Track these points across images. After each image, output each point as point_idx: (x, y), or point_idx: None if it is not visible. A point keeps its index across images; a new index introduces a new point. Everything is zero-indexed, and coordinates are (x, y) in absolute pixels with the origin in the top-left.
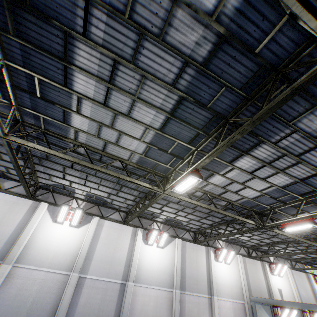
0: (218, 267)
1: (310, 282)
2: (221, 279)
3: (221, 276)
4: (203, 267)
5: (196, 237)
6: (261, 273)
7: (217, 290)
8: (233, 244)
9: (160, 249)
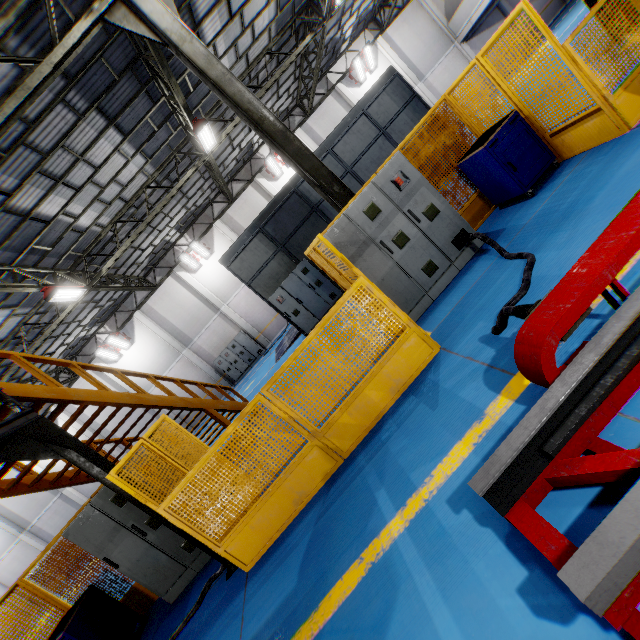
0: (204, 275)
1: (345, 99)
2: (218, 281)
3: (215, 279)
4: (190, 298)
5: (151, 280)
6: (261, 200)
7: (222, 297)
8: (199, 218)
9: (134, 347)
